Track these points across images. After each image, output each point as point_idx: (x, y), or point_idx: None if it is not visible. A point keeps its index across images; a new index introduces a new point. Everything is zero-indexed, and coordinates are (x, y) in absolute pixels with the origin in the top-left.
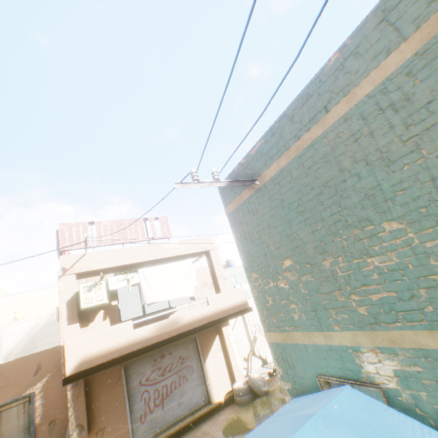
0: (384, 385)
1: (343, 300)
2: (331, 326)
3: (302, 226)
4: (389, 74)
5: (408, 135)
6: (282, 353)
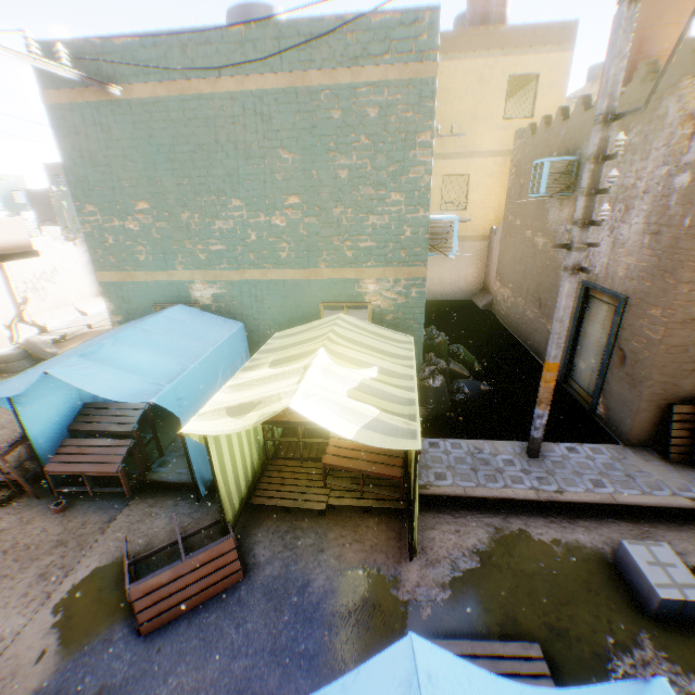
0: (204, 304)
1: (191, 248)
2: (176, 267)
3: (169, 175)
4: (268, 90)
5: (264, 145)
6: (118, 291)
